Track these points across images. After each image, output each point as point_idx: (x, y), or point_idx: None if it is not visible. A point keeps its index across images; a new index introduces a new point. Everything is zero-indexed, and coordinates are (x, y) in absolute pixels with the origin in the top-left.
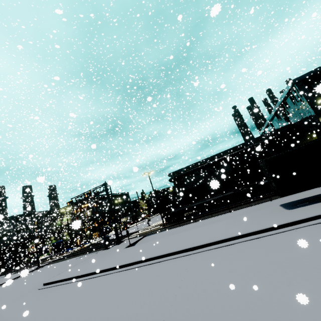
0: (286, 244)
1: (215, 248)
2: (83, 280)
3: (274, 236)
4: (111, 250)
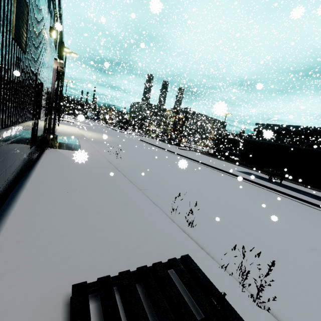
0: (194, 165)
1: (185, 158)
2: (148, 144)
3: (201, 165)
4: (171, 145)
